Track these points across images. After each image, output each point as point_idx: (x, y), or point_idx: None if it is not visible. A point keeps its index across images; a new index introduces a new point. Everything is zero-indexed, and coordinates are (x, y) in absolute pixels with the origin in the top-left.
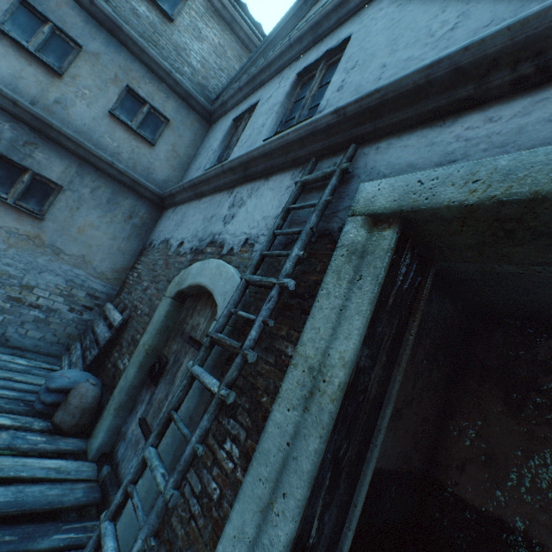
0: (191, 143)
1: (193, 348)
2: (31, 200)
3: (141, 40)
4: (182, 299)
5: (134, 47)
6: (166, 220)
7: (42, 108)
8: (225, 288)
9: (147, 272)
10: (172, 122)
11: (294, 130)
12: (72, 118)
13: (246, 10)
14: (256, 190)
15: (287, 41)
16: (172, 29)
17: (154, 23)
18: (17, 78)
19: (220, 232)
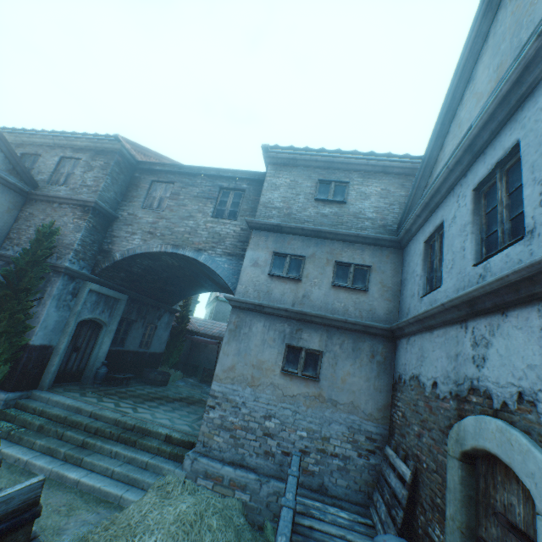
0: (393, 272)
1: (521, 541)
2: (309, 368)
3: (332, 229)
4: (469, 460)
5: (330, 236)
6: (404, 352)
7: (297, 304)
8: (526, 466)
9: (410, 412)
10: (372, 266)
11: (512, 272)
12: (313, 302)
13: (390, 155)
14: (496, 327)
15: (445, 169)
16: (346, 207)
17: (335, 212)
18: (283, 295)
19: (476, 377)
